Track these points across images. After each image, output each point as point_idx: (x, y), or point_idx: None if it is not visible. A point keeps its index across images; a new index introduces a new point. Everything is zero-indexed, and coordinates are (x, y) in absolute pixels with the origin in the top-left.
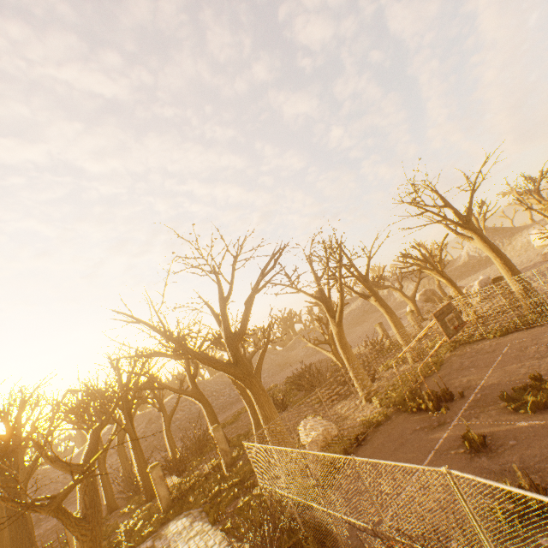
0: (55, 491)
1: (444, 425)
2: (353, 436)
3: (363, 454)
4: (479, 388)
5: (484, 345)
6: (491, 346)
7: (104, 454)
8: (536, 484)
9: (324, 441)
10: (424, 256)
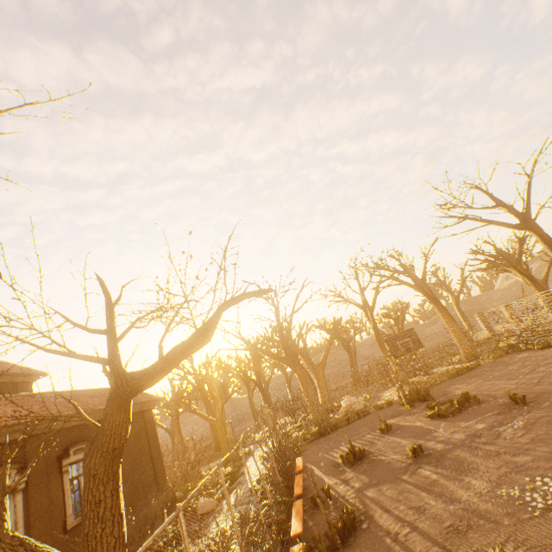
0: (242, 411)
1: (398, 416)
2: (358, 412)
3: (354, 423)
4: (448, 395)
5: (519, 356)
6: (519, 359)
7: (252, 395)
8: (361, 448)
9: (347, 412)
10: (498, 251)
